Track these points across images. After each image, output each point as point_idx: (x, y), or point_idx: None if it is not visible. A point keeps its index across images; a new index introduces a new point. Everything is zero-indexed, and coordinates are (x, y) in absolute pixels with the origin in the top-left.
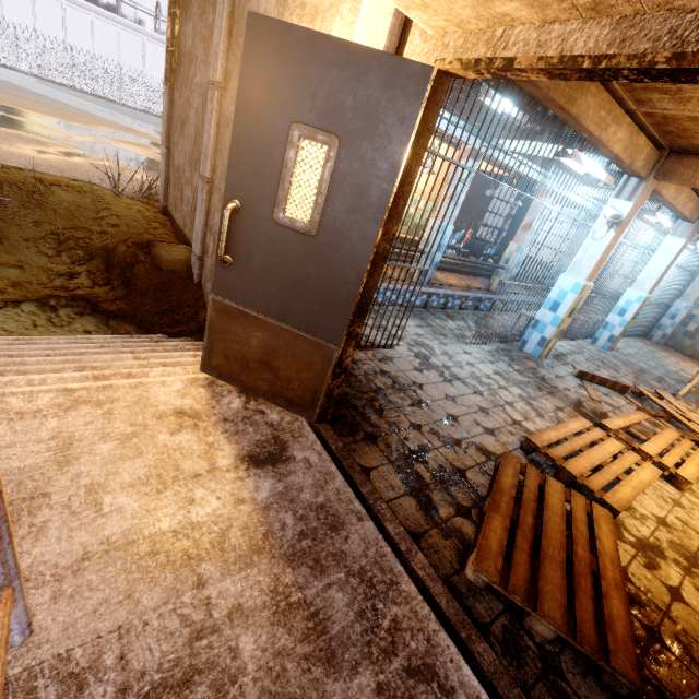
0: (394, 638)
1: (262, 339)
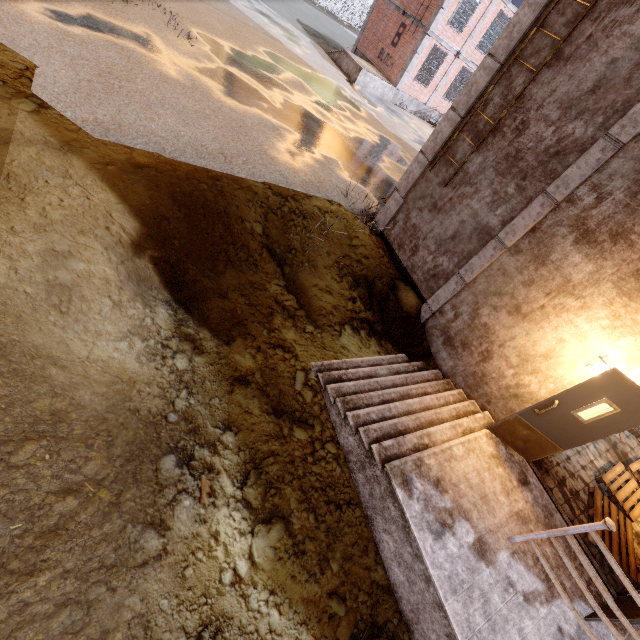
0: (575, 555)
1: (529, 434)
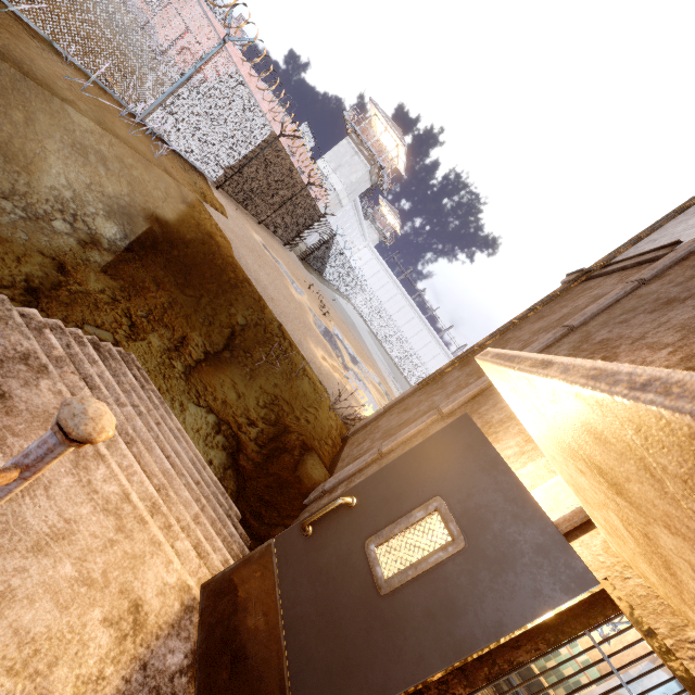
0: None
1: (259, 626)
